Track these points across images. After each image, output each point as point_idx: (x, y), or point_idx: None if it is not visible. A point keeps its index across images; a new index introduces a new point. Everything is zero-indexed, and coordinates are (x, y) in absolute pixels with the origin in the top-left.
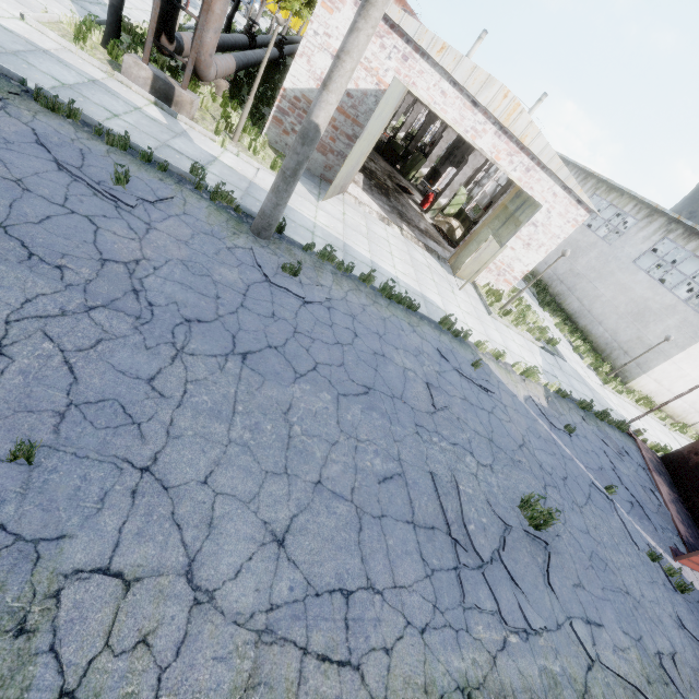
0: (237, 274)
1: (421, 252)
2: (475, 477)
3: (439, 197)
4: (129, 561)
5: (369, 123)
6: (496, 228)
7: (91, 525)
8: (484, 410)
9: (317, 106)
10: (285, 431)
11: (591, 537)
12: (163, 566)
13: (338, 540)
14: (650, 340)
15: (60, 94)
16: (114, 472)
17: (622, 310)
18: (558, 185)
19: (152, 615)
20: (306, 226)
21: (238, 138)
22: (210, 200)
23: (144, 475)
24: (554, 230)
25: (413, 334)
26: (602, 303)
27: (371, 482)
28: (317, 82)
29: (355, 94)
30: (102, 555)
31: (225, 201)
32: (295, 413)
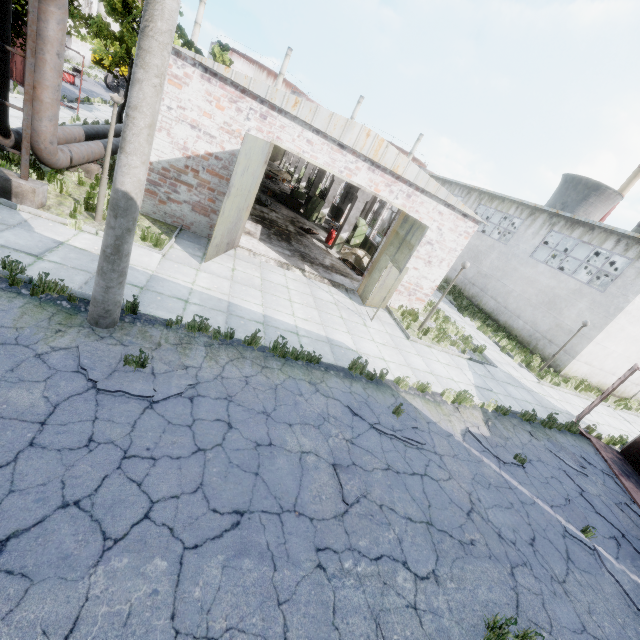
0: (40, 392)
1: (326, 290)
2: (414, 611)
3: (340, 232)
4: None
5: (234, 180)
6: (392, 254)
7: None
8: (415, 474)
9: (119, 172)
10: None
11: (590, 636)
12: None
13: None
14: (568, 325)
15: None
16: None
17: (534, 302)
18: (441, 204)
19: None
20: (178, 295)
21: (101, 216)
22: (30, 295)
23: None
24: (449, 245)
25: (315, 396)
26: (514, 297)
27: None
28: (182, 151)
29: (223, 156)
30: None
31: (54, 292)
32: (81, 638)
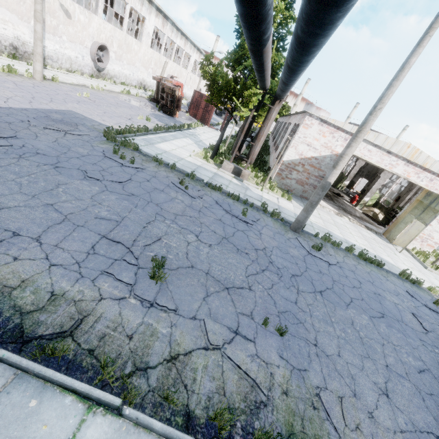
0: (297, 251)
1: (365, 231)
2: None
3: (363, 197)
4: (332, 387)
5: None
6: (417, 214)
7: (311, 367)
8: None
9: (330, 175)
10: (357, 334)
11: None
12: (345, 393)
13: (414, 402)
14: None
15: (211, 182)
16: (306, 344)
17: None
18: None
19: (355, 415)
20: (308, 223)
21: (265, 185)
22: (270, 217)
23: (316, 348)
24: None
25: (388, 282)
26: None
27: (414, 371)
28: (299, 156)
29: (319, 158)
30: (321, 381)
31: (276, 216)
32: (356, 325)
